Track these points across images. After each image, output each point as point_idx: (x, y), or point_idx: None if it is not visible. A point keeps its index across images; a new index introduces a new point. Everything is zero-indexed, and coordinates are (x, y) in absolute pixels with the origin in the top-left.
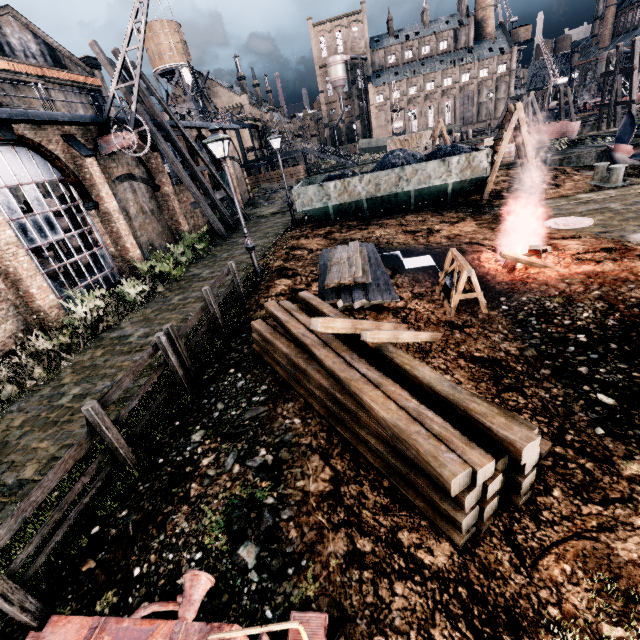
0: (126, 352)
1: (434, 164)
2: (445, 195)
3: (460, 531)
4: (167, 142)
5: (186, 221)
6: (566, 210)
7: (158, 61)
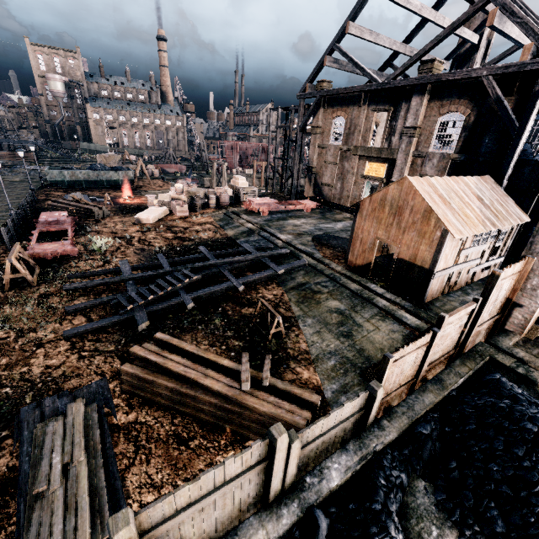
0: None
1: (113, 172)
2: (120, 184)
3: (95, 217)
4: None
5: None
6: (154, 193)
7: None
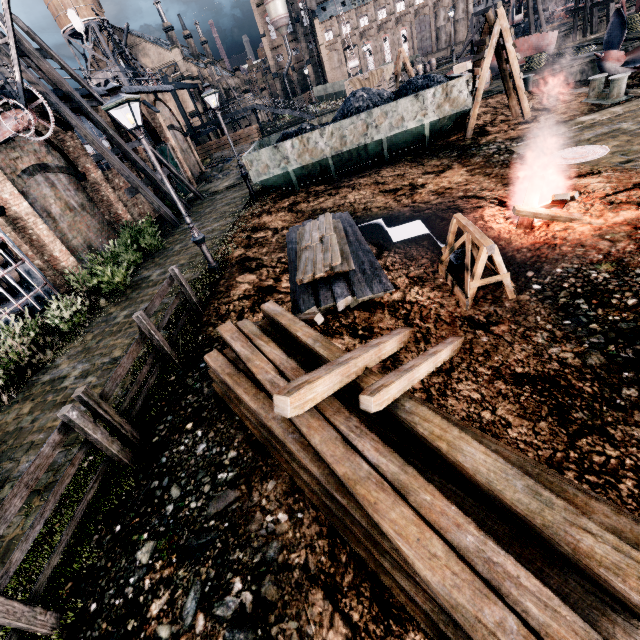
0: (59, 404)
1: (406, 102)
2: (422, 139)
3: None
4: (84, 117)
5: (129, 211)
6: (569, 139)
7: (64, 18)
